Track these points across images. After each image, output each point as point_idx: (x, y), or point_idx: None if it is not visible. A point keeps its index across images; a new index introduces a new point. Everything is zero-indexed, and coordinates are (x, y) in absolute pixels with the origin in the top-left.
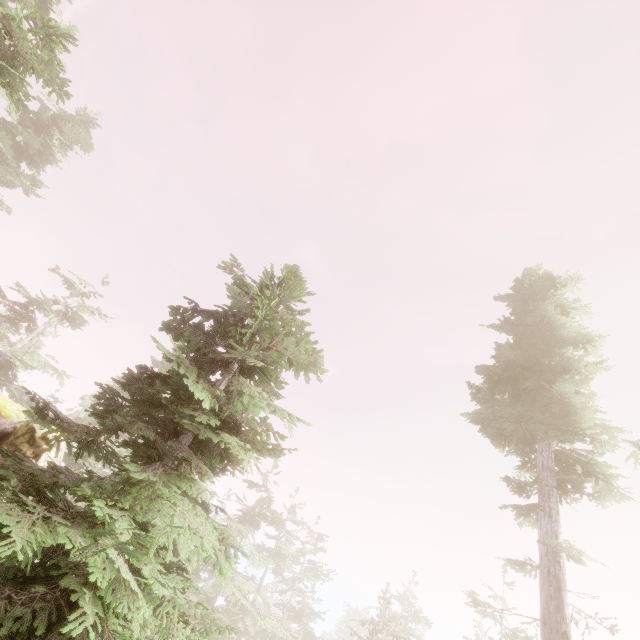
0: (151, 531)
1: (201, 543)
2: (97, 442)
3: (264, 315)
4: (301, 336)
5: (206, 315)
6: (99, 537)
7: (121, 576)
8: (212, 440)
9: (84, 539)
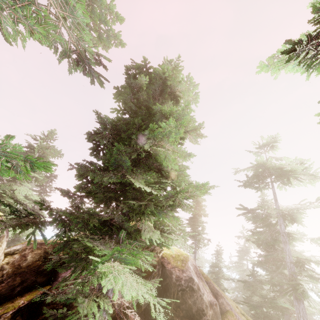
0: (15, 191)
1: (27, 192)
2: (0, 178)
3: (38, 145)
4: (55, 149)
5: (26, 147)
6: (3, 191)
7: (7, 193)
8: (30, 175)
9: (0, 191)
